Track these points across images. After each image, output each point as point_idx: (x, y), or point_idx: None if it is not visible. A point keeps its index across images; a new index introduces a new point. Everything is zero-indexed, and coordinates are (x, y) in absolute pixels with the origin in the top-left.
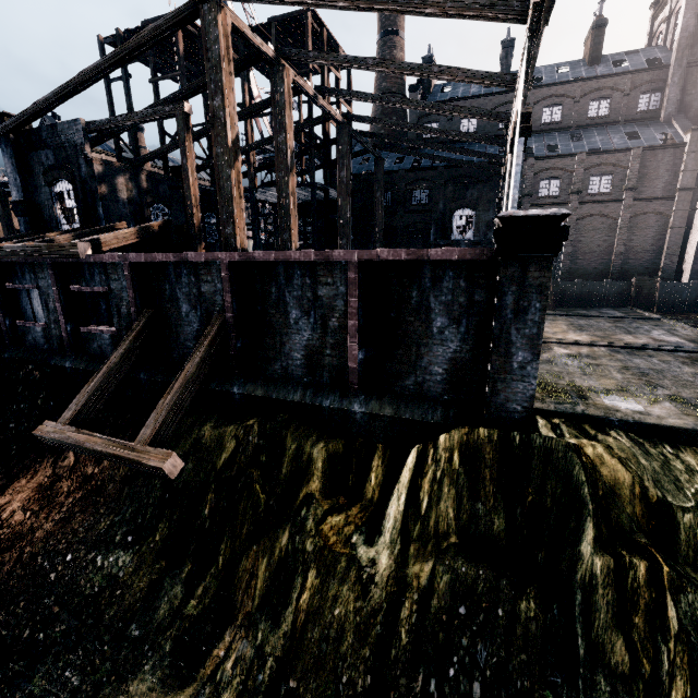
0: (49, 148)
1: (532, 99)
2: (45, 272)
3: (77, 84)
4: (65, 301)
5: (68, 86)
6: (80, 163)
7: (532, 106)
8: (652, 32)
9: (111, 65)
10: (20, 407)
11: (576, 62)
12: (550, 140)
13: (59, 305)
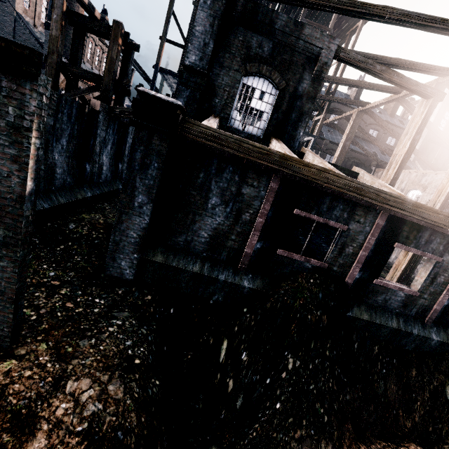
0: (270, 38)
1: (368, 121)
2: (368, 217)
3: (374, 13)
4: (374, 252)
5: (361, 7)
6: (304, 76)
7: (367, 125)
8: (405, 111)
9: (418, 24)
10: (315, 363)
11: (383, 110)
12: (372, 148)
13: (365, 254)
